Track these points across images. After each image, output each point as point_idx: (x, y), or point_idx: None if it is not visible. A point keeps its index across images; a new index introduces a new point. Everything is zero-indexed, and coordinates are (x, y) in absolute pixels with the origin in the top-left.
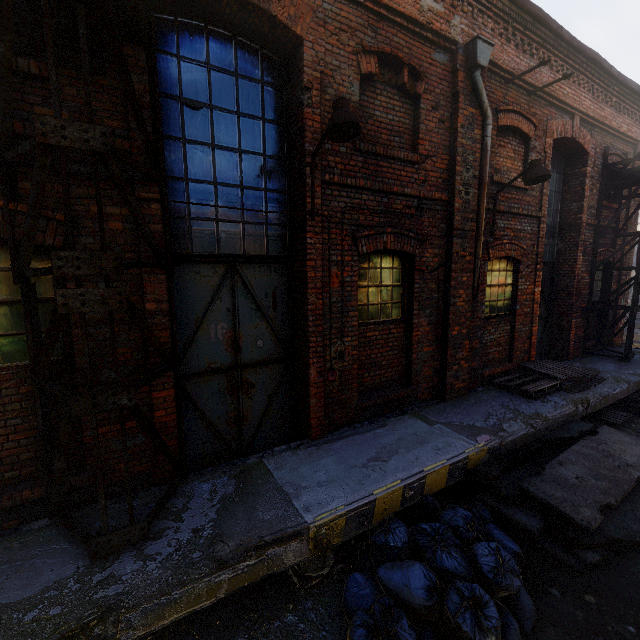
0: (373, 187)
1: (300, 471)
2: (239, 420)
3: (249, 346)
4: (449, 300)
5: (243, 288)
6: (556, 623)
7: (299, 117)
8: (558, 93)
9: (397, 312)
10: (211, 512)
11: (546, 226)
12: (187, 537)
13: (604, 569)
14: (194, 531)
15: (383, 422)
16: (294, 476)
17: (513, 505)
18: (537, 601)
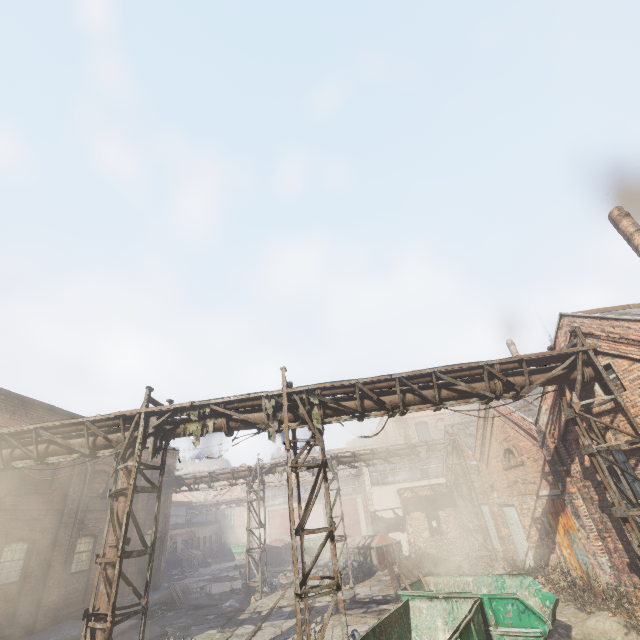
0: (25, 508)
1: None
2: None
3: None
4: (51, 563)
5: None
6: None
7: None
8: None
9: (17, 576)
10: None
11: None
12: None
13: None
14: None
15: None
16: None
17: None
18: None
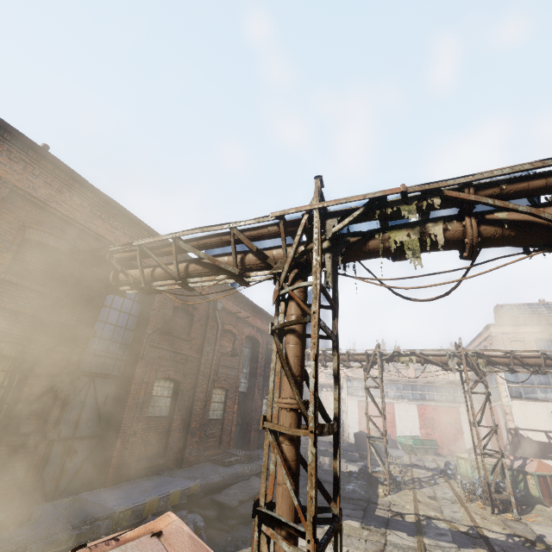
0: (169, 349)
1: (105, 497)
2: (60, 476)
3: (84, 425)
4: (193, 407)
5: (93, 390)
6: (215, 547)
7: (147, 318)
8: (248, 319)
9: (167, 411)
10: (59, 513)
11: (243, 373)
12: (51, 520)
13: (238, 530)
14: (54, 519)
15: (148, 478)
16: (102, 498)
17: (207, 509)
18: (210, 543)
